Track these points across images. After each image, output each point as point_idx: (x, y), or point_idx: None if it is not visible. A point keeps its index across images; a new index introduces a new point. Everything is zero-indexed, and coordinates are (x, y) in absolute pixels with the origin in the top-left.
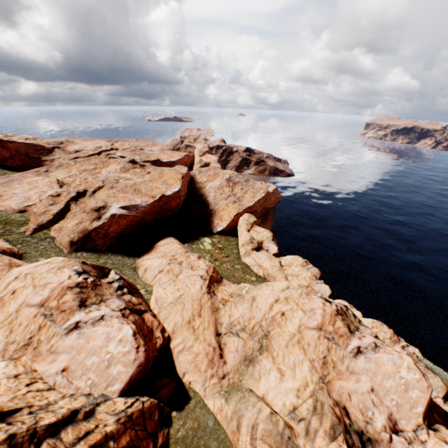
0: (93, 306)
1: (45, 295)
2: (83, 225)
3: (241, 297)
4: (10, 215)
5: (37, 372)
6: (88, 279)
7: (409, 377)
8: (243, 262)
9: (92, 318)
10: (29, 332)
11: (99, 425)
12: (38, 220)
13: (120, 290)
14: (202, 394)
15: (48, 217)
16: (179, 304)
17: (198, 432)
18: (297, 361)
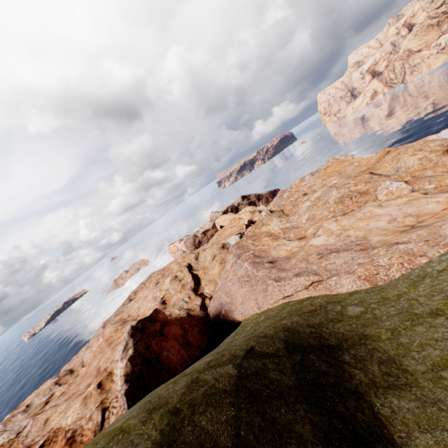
0: None
1: None
2: None
3: None
4: None
5: None
6: None
7: None
8: None
9: None
10: None
11: None
12: None
13: None
14: None
15: None
16: None
17: None
18: None
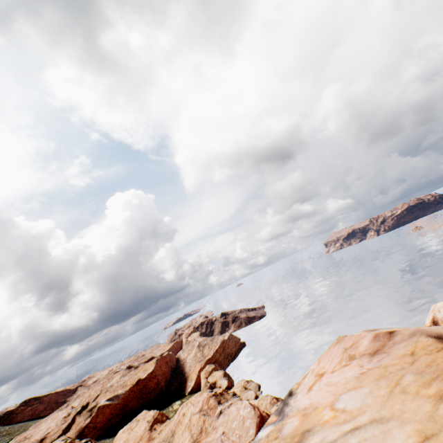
0: None
1: None
2: (80, 425)
3: (170, 422)
4: None
5: None
6: (68, 440)
7: (244, 412)
8: None
9: None
10: None
11: None
12: (52, 438)
13: (86, 442)
14: None
15: (59, 432)
16: (126, 442)
17: None
18: (185, 438)
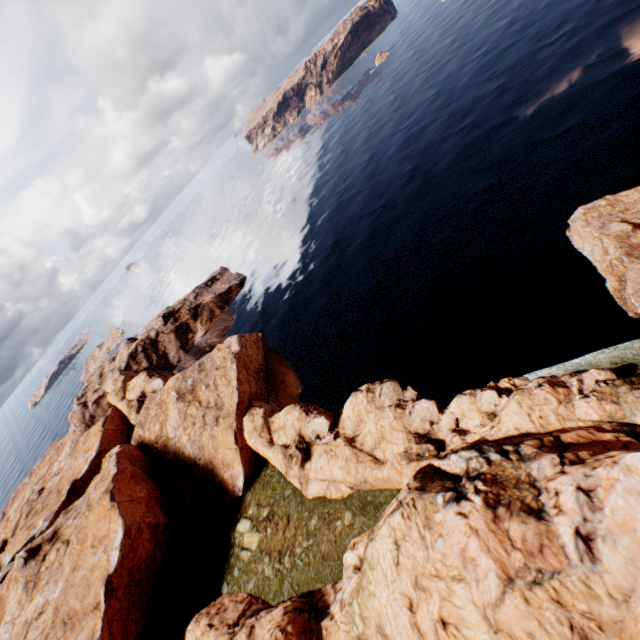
0: None
1: None
2: None
3: None
4: None
5: None
6: None
7: None
8: (313, 501)
9: None
10: None
11: None
12: None
13: None
14: None
15: None
16: None
17: None
18: None
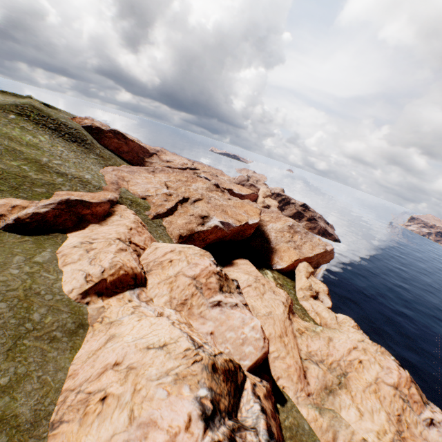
0: (226, 294)
1: (197, 271)
2: (191, 226)
3: (316, 333)
4: (137, 199)
5: (193, 326)
6: (222, 271)
7: None
8: (300, 304)
9: (229, 302)
10: (184, 295)
11: (256, 383)
12: (157, 210)
13: (238, 289)
14: (295, 400)
15: (164, 210)
16: (270, 318)
17: (299, 429)
18: (374, 408)
